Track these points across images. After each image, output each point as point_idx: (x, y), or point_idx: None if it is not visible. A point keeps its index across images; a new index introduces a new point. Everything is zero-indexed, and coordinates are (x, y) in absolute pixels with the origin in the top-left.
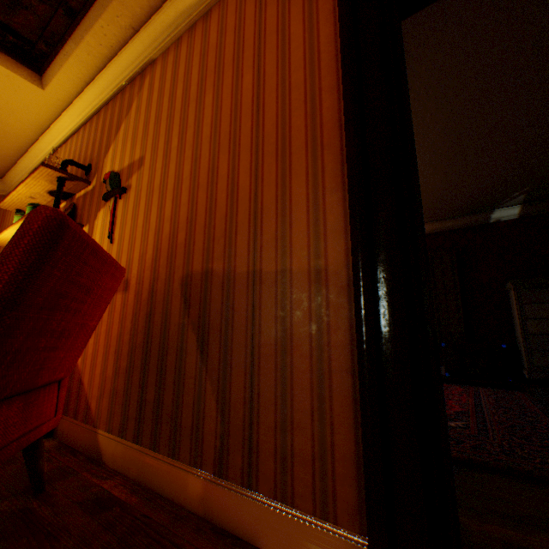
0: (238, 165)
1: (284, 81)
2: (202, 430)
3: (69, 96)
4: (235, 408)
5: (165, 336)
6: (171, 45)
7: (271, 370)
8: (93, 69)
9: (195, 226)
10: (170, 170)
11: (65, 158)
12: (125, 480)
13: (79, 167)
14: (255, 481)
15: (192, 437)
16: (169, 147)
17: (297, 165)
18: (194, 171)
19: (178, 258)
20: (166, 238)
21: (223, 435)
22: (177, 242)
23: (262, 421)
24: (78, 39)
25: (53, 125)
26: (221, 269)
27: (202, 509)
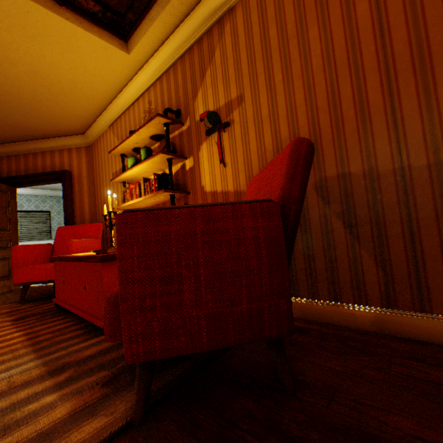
0: (364, 86)
1: (412, 2)
2: (362, 282)
3: (146, 56)
4: (396, 265)
5: (306, 226)
6: None
7: (433, 235)
8: (171, 27)
9: (320, 142)
10: (277, 101)
11: (145, 108)
12: (293, 319)
13: (173, 113)
14: (427, 307)
15: (352, 287)
16: (271, 82)
17: (441, 76)
18: (308, 99)
19: None
20: None
21: (386, 283)
22: None
23: (428, 270)
24: (164, 3)
25: (130, 83)
26: (360, 171)
27: (374, 329)
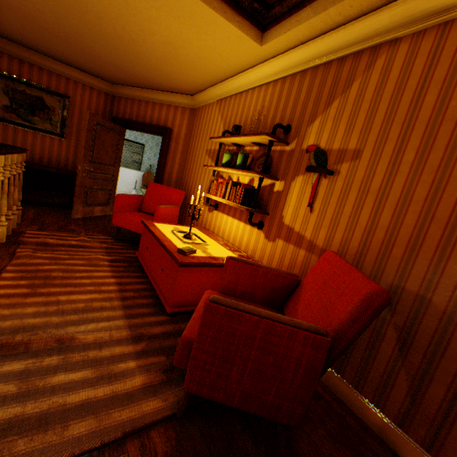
0: None
1: None
2: (387, 393)
3: (278, 50)
4: (426, 403)
5: None
6: (429, 27)
7: None
8: (316, 32)
9: (416, 252)
10: (394, 182)
11: (257, 103)
12: None
13: (282, 129)
14: (433, 451)
15: (376, 390)
16: (398, 157)
17: None
18: (429, 200)
19: (388, 267)
20: (376, 243)
21: (408, 409)
22: (389, 253)
23: (454, 428)
24: (318, 9)
25: (251, 69)
26: (442, 306)
27: (377, 431)
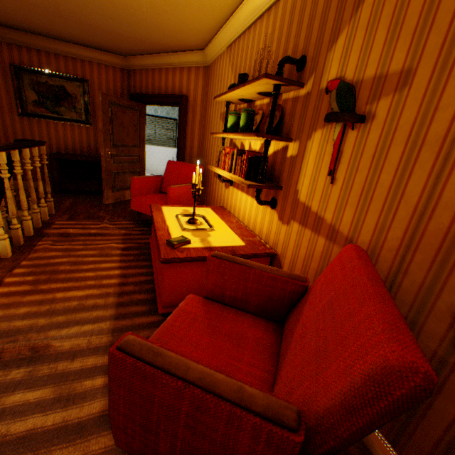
0: None
1: None
2: None
3: None
4: None
5: None
6: None
7: None
8: None
9: None
10: None
11: (266, 35)
12: None
13: (292, 64)
14: None
15: None
16: None
17: None
18: None
19: None
20: (436, 233)
21: None
22: None
23: None
24: None
25: None
26: None
27: None
